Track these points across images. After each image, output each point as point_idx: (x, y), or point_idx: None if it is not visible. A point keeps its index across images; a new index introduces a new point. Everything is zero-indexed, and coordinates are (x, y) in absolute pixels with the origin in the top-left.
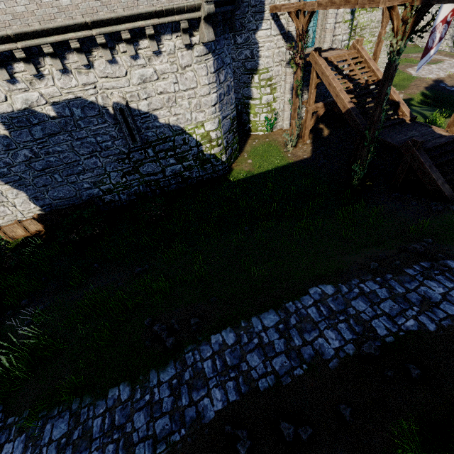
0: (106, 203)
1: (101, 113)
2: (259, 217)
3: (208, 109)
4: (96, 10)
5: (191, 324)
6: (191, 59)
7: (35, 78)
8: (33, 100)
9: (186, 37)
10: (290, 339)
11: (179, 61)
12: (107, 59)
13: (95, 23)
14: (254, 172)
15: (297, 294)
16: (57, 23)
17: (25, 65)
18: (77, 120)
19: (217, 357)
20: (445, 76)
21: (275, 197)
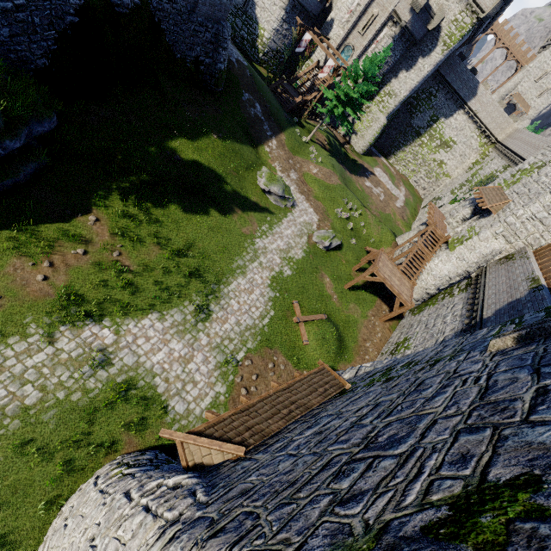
0: None
1: None
2: None
3: (270, 27)
4: None
5: None
6: (278, 5)
7: None
8: None
9: None
10: None
11: (275, 1)
12: None
13: None
14: (262, 72)
15: None
16: None
17: None
18: None
19: None
20: (380, 179)
21: None
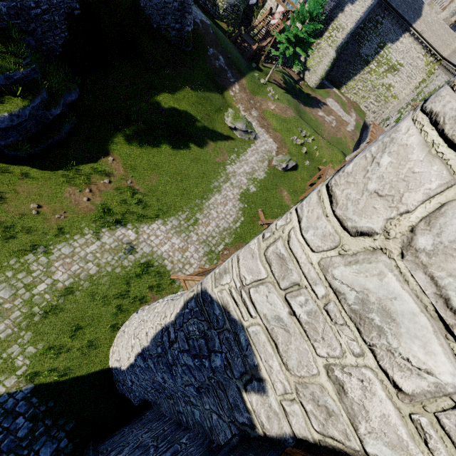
0: None
1: None
2: None
3: None
4: None
5: None
6: None
7: None
8: None
9: None
10: None
11: None
12: None
13: None
14: (223, 27)
15: None
16: None
17: None
18: None
19: None
20: (332, 108)
21: None
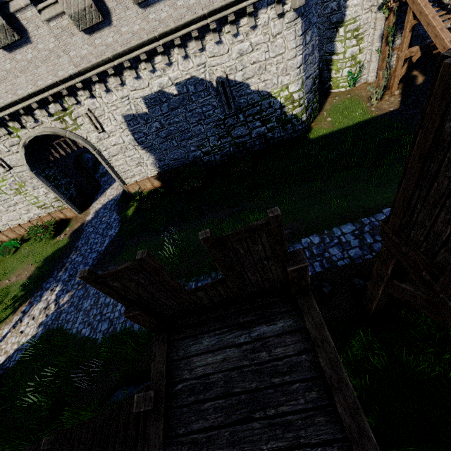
0: (204, 163)
1: (207, 88)
2: (337, 169)
3: (293, 72)
4: (212, 3)
5: (286, 233)
6: (282, 27)
7: (166, 66)
8: (164, 83)
9: (279, 8)
10: (363, 239)
11: (271, 31)
12: (215, 41)
13: (210, 13)
14: (333, 129)
15: (371, 213)
16: (185, 20)
17: (162, 57)
18: (190, 95)
19: (306, 250)
20: None
21: (354, 151)
